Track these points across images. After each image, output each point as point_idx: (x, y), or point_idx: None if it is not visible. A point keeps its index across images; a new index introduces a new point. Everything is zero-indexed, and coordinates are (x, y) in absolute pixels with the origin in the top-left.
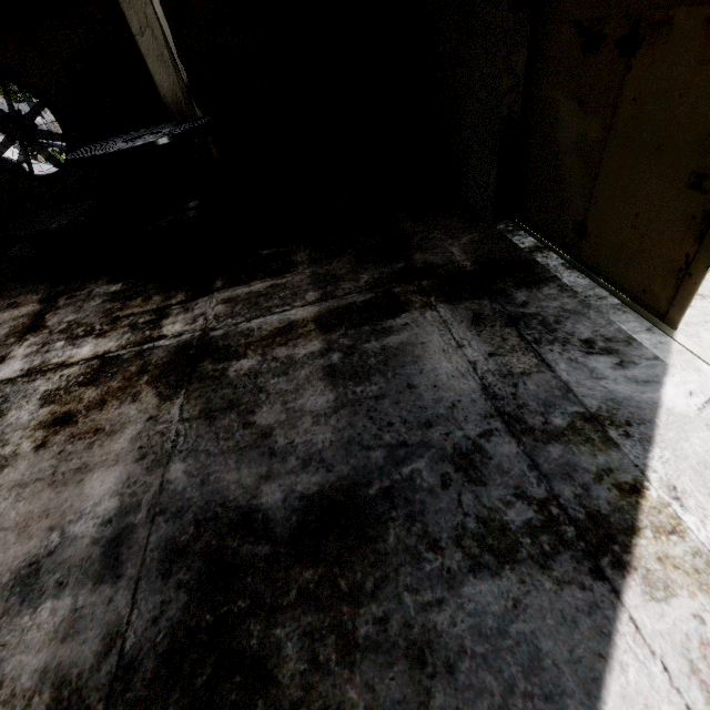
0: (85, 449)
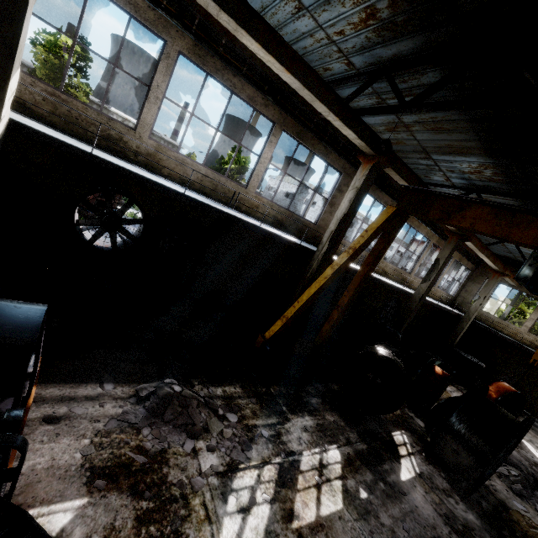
0: (530, 432)
